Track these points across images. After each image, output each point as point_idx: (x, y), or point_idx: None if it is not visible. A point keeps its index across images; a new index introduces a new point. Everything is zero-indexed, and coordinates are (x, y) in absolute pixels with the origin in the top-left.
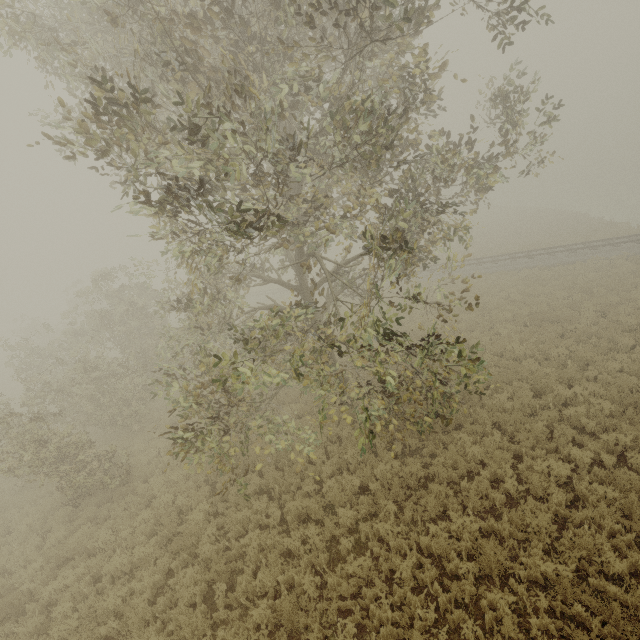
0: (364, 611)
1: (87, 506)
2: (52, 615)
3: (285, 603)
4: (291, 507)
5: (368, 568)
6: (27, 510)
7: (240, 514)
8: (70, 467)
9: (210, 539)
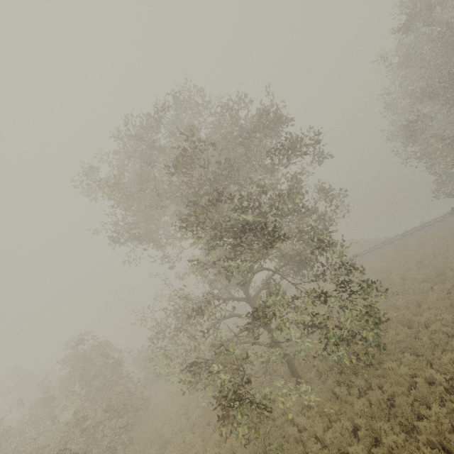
0: None
1: None
2: None
3: None
4: None
5: None
6: None
7: None
8: None
9: None
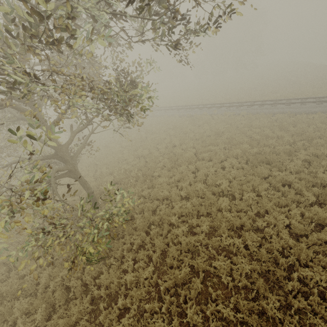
0: None
1: None
2: None
3: None
4: None
5: None
6: None
7: None
8: None
9: None
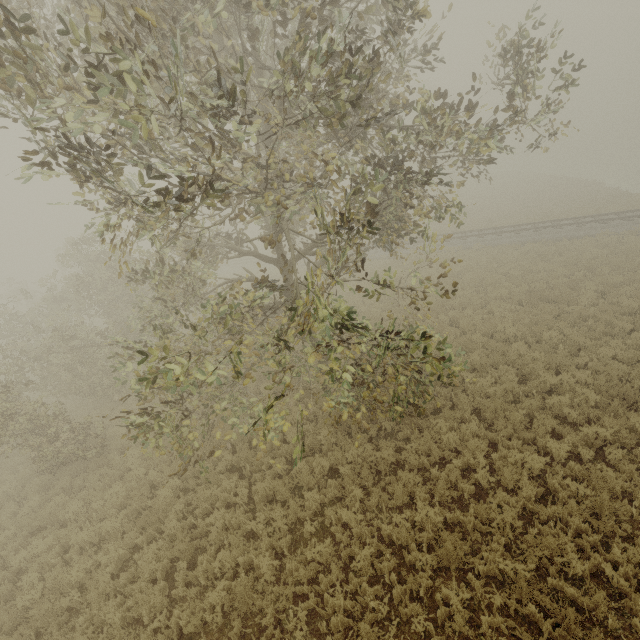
0: (318, 598)
1: (64, 475)
2: (18, 584)
3: (239, 587)
4: (258, 488)
5: (328, 554)
6: (5, 477)
7: (208, 492)
8: (39, 440)
9: (177, 516)
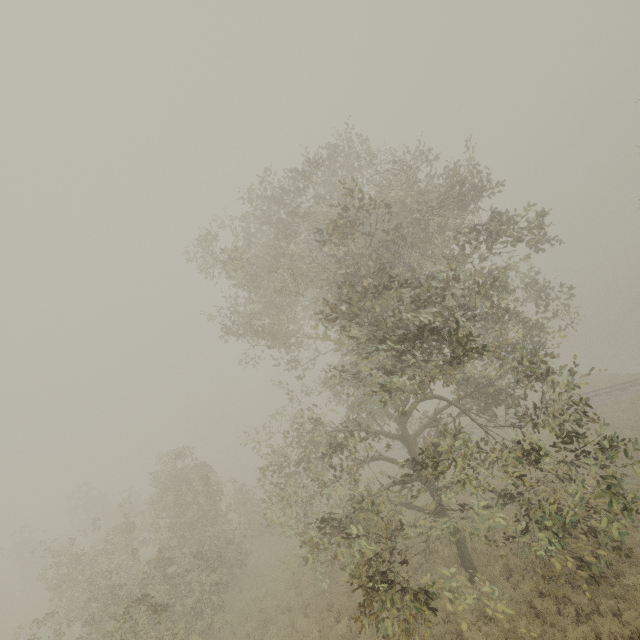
0: None
1: None
2: None
3: None
4: None
5: None
6: None
7: None
8: None
9: None
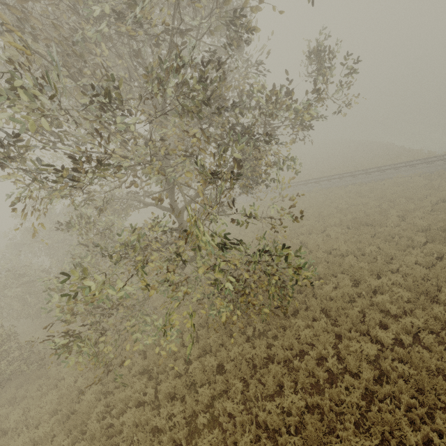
0: None
1: (10, 387)
2: None
3: None
4: (161, 388)
5: (217, 442)
6: None
7: (123, 394)
8: None
9: (97, 417)
